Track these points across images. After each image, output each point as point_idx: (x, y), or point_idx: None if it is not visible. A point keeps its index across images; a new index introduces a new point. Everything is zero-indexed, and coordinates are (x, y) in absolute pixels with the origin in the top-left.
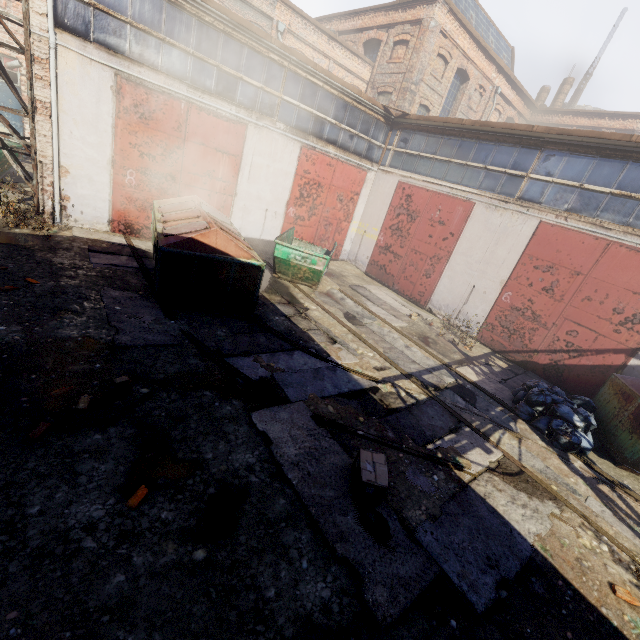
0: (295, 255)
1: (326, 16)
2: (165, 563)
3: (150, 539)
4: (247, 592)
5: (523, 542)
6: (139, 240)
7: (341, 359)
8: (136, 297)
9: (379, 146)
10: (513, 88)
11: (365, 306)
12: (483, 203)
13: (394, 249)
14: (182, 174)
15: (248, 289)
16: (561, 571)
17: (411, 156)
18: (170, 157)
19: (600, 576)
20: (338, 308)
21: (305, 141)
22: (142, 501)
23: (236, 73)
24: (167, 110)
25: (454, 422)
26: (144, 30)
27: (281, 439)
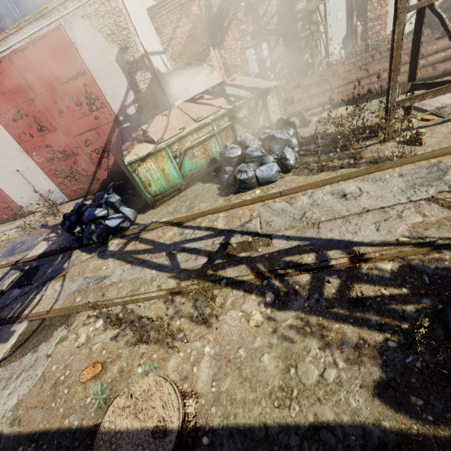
0: None
1: None
2: None
3: None
4: None
5: None
6: None
7: None
8: None
9: None
10: None
11: None
12: None
13: None
14: None
15: None
16: (28, 429)
17: None
18: None
19: (74, 376)
20: None
21: None
22: None
23: None
24: None
25: None
26: None
27: None
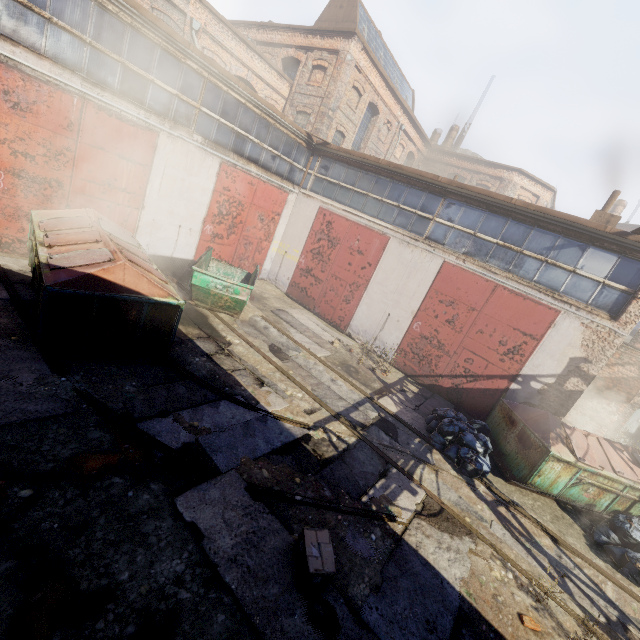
0: (216, 284)
1: (243, 22)
2: None
3: None
4: None
5: (452, 592)
6: (8, 257)
7: (271, 405)
8: (7, 345)
9: (301, 169)
10: (414, 127)
11: (289, 335)
12: (397, 238)
13: (315, 273)
14: (73, 180)
15: (163, 330)
16: (483, 614)
17: (332, 184)
18: (56, 159)
19: (511, 609)
20: (263, 340)
21: (225, 157)
22: None
23: (146, 74)
24: (53, 103)
25: (383, 464)
26: (21, 2)
27: (214, 528)
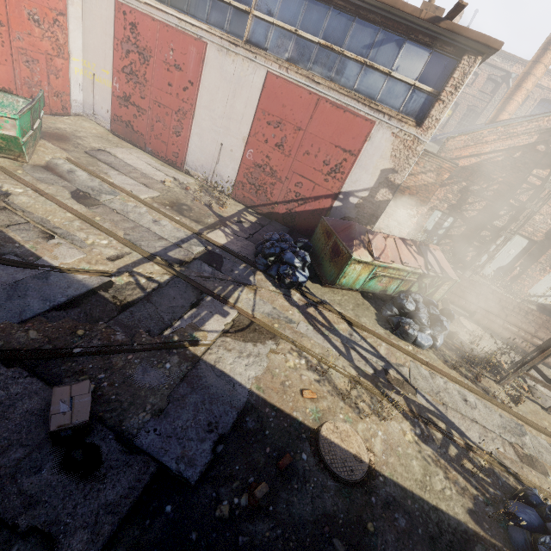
0: None
1: None
2: None
3: None
4: None
5: (243, 391)
6: None
7: (58, 259)
8: None
9: None
10: None
11: (104, 178)
12: (215, 44)
13: (135, 100)
14: None
15: None
16: (269, 400)
17: None
18: None
19: (296, 388)
20: (63, 186)
21: None
22: None
23: None
24: None
25: (196, 295)
26: None
27: None
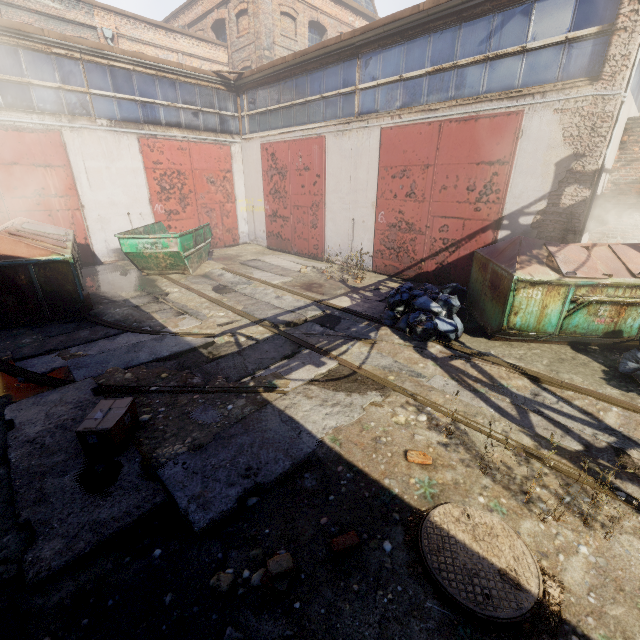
0: (143, 244)
1: (170, 14)
2: None
3: None
4: None
5: (309, 440)
6: None
7: (178, 327)
8: None
9: (232, 116)
10: None
11: (245, 274)
12: (331, 133)
13: (280, 213)
14: (5, 201)
15: (66, 288)
16: (347, 456)
17: (262, 114)
18: None
19: (397, 447)
20: (209, 284)
21: (140, 131)
22: None
23: (20, 79)
24: None
25: (293, 349)
26: None
27: (30, 421)
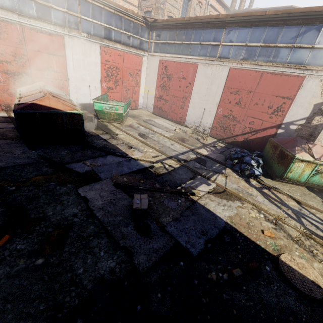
0: (105, 107)
1: None
2: (17, 270)
3: (9, 260)
4: (67, 273)
5: (221, 221)
6: None
7: (134, 155)
8: (11, 142)
9: (146, 41)
10: (217, 1)
11: (150, 128)
12: (202, 63)
13: (164, 97)
14: (31, 71)
15: (77, 128)
16: (239, 230)
17: (163, 44)
18: (20, 61)
19: (257, 228)
20: (135, 131)
21: (101, 42)
22: (6, 243)
23: (47, 4)
24: (9, 32)
25: (193, 174)
26: None
27: (94, 198)
